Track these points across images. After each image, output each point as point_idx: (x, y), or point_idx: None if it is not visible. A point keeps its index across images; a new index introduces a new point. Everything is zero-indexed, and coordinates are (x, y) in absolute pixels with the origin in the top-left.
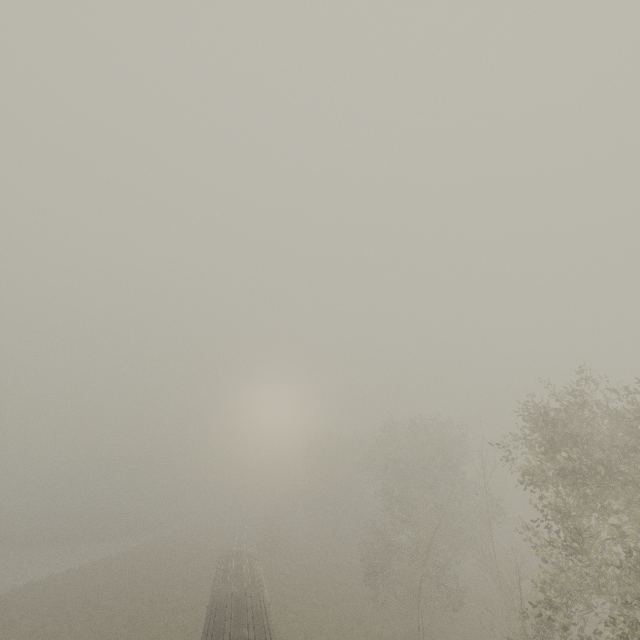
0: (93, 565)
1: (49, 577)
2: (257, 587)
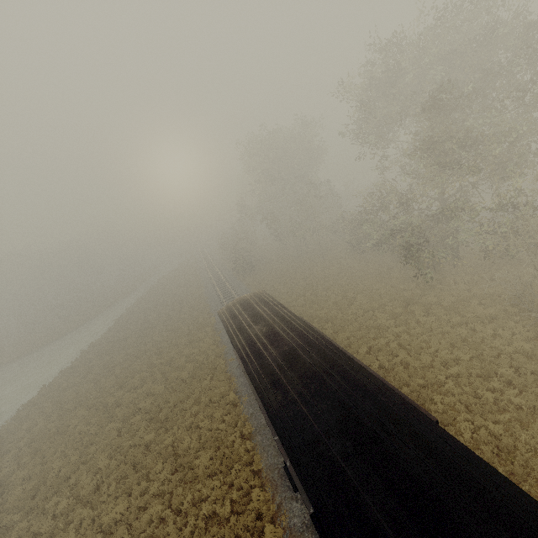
0: (85, 355)
1: (41, 391)
2: (354, 376)
